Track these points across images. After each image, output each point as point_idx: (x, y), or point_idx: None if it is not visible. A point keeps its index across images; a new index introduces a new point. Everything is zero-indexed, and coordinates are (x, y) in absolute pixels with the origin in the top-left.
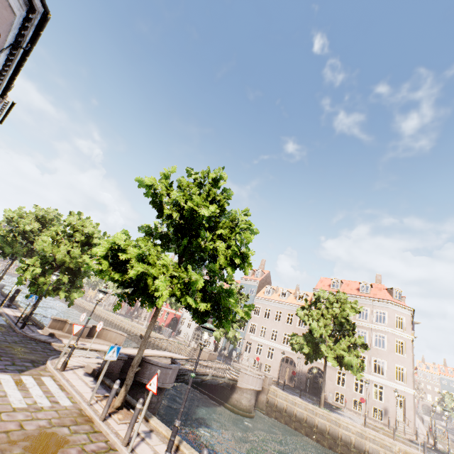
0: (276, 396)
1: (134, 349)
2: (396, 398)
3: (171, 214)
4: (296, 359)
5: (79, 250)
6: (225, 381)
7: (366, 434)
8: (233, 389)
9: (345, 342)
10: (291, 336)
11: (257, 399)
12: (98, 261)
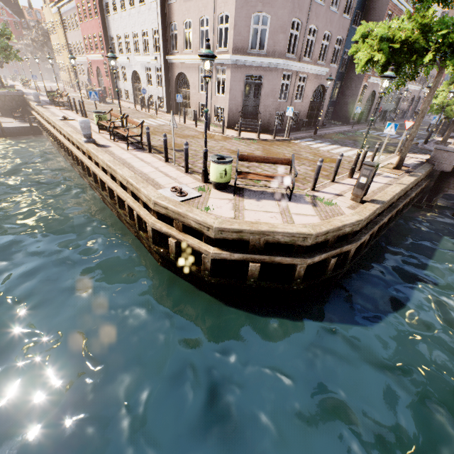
0: None
1: None
2: None
3: None
4: None
5: None
6: None
7: None
8: None
9: None
10: None
11: None
12: None
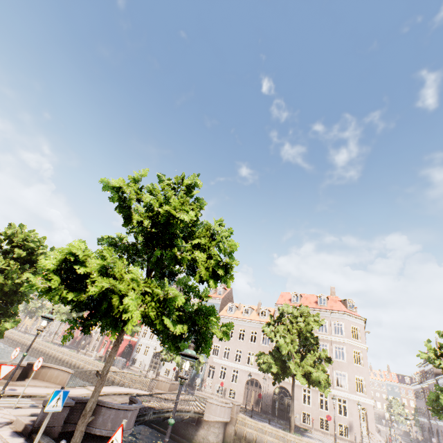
0: (244, 425)
1: (81, 388)
2: (359, 411)
3: (142, 220)
4: (261, 380)
5: (18, 268)
6: (191, 415)
7: None
8: (199, 424)
9: (312, 357)
10: (259, 355)
11: (225, 431)
12: (45, 277)
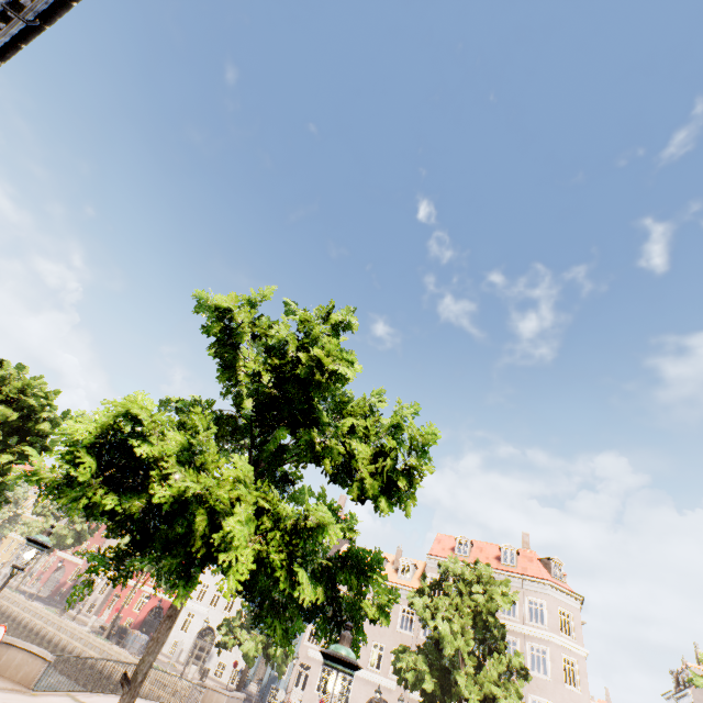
0: None
1: (61, 696)
2: None
3: (260, 371)
4: (394, 702)
5: None
6: None
7: None
8: None
9: (497, 666)
10: (400, 653)
11: None
12: (66, 457)
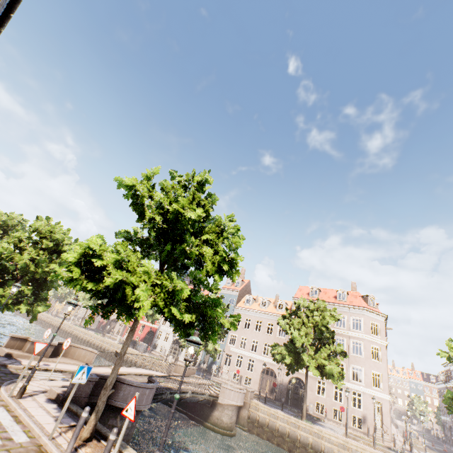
0: (258, 410)
1: (106, 367)
2: (374, 405)
3: (153, 217)
4: (276, 370)
5: (46, 258)
6: (206, 398)
7: (348, 445)
8: (214, 406)
9: (326, 351)
10: (273, 346)
11: (239, 414)
12: (68, 268)
